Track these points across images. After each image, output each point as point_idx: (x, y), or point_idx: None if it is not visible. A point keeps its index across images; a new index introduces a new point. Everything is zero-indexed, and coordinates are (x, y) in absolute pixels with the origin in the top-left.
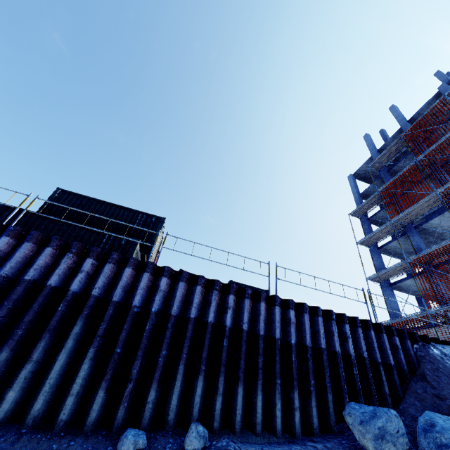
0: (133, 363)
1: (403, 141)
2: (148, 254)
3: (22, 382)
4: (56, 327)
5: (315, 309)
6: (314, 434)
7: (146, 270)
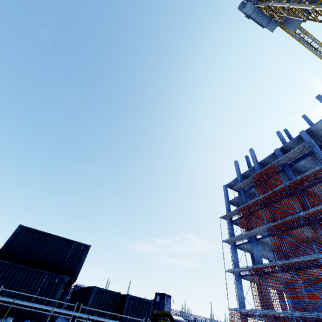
0: None
1: (253, 179)
2: (74, 278)
3: None
4: None
5: None
6: None
7: None
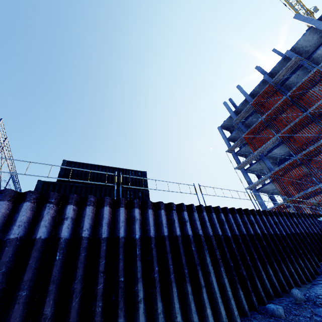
0: (241, 269)
1: (250, 107)
2: None
3: (208, 301)
4: (198, 261)
5: (280, 213)
6: (315, 277)
7: (212, 211)
